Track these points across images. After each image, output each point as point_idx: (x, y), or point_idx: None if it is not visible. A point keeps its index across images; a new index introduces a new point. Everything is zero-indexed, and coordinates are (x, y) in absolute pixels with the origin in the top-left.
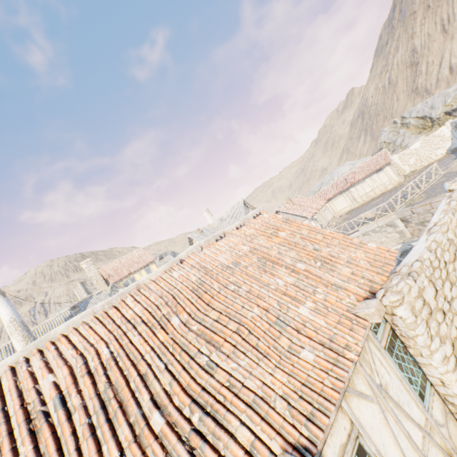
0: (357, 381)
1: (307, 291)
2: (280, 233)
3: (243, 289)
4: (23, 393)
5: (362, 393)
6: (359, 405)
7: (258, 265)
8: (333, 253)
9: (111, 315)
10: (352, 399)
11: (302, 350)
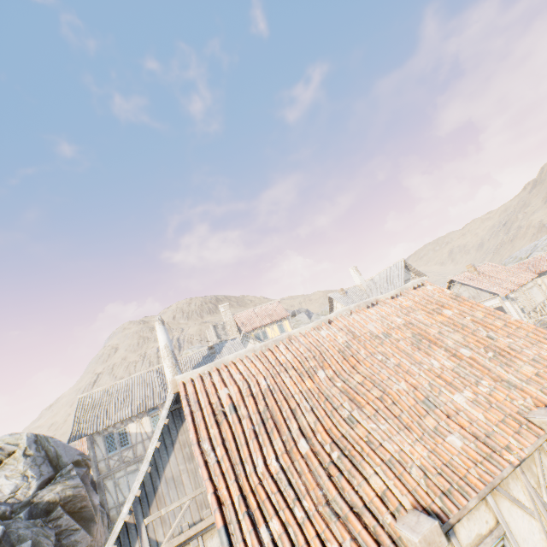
0: (513, 487)
1: (468, 380)
2: (444, 310)
3: (391, 361)
4: (209, 395)
5: (518, 500)
6: (511, 510)
7: (412, 341)
8: (514, 346)
9: (266, 356)
10: (502, 500)
11: (449, 435)
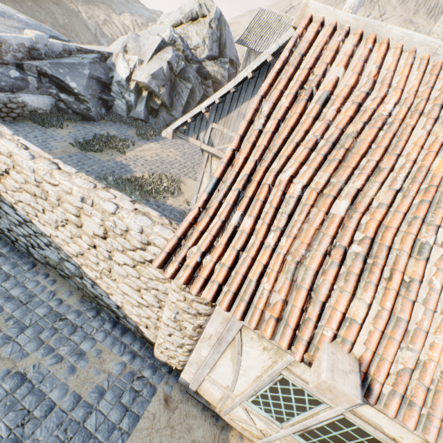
0: None
1: None
2: None
3: None
4: (318, 61)
5: None
6: None
7: None
8: None
9: (439, 77)
10: None
11: None
